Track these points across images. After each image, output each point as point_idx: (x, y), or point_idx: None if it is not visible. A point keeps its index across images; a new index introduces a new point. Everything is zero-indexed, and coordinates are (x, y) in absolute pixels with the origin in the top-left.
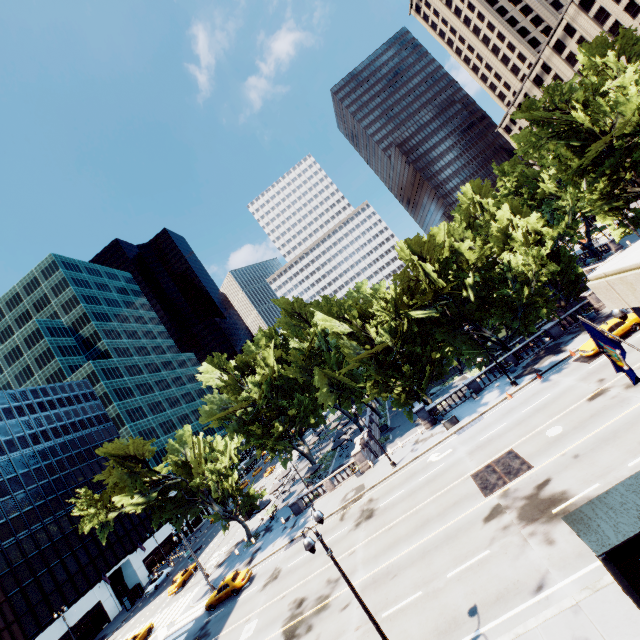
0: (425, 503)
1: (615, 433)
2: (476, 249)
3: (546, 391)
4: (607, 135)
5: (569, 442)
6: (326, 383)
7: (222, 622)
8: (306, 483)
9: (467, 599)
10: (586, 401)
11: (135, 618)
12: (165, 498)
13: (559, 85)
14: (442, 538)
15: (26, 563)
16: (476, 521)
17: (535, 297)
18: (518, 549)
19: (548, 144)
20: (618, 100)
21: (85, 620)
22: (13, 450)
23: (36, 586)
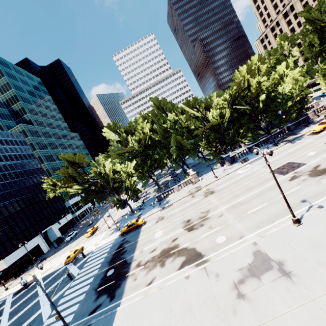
0: (247, 183)
1: None
2: (271, 80)
3: (297, 145)
4: None
5: (323, 154)
6: (174, 144)
7: (136, 236)
8: (156, 193)
9: (297, 199)
10: (324, 144)
11: (64, 249)
12: (89, 189)
13: None
14: (267, 189)
15: None
16: (284, 181)
17: (291, 108)
18: (316, 183)
19: (310, 34)
20: None
21: (31, 252)
22: None
23: (3, 233)
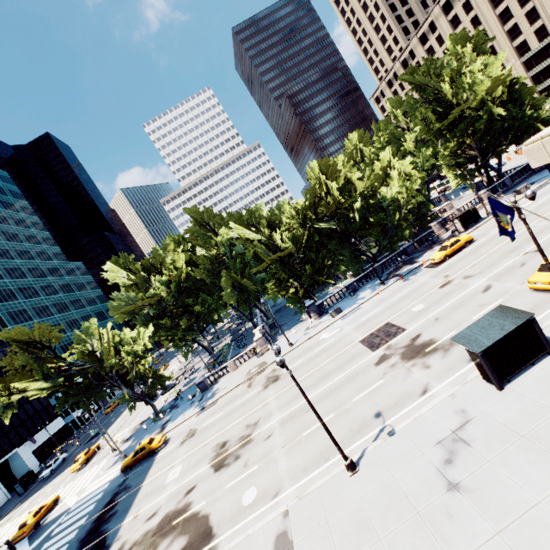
0: (324, 363)
1: (461, 303)
2: (366, 179)
3: (408, 286)
4: (464, 104)
5: (430, 312)
6: (230, 285)
7: (142, 476)
8: (206, 370)
9: (372, 409)
10: (438, 288)
11: (32, 499)
12: (71, 384)
13: (435, 60)
14: (344, 381)
15: None
16: (369, 366)
17: (402, 222)
18: (405, 375)
19: (421, 106)
20: (476, 78)
21: None
22: None
23: None
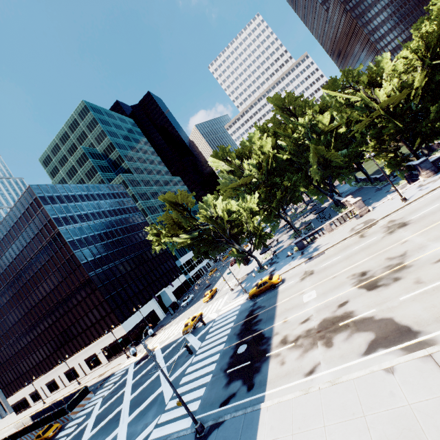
0: None
1: None
2: None
3: None
4: None
5: None
6: (315, 160)
7: (272, 300)
8: (292, 239)
9: None
10: None
11: (181, 316)
12: (200, 239)
13: None
14: None
15: (110, 283)
16: None
17: None
18: None
19: None
20: None
21: (147, 318)
22: (89, 220)
23: (118, 296)
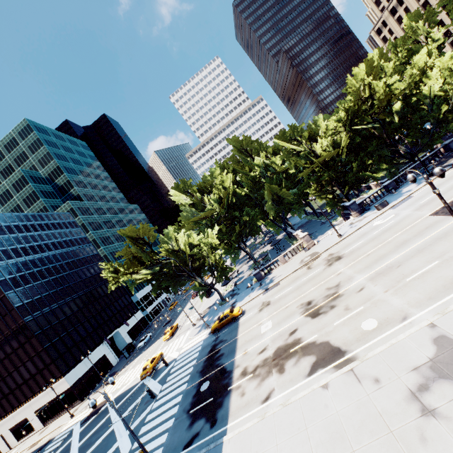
0: (393, 237)
1: None
2: (406, 78)
3: None
4: None
5: None
6: (270, 197)
7: (233, 333)
8: (252, 270)
9: None
10: None
11: (137, 359)
12: (161, 274)
13: None
14: (432, 240)
15: (52, 328)
16: None
17: (447, 115)
18: None
19: None
20: None
21: (97, 365)
22: (27, 254)
23: (61, 343)
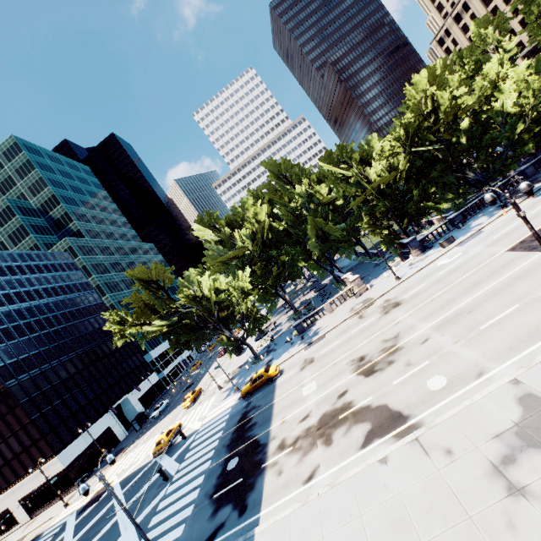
0: (463, 278)
1: None
2: (476, 91)
3: None
4: None
5: None
6: (314, 233)
7: (269, 397)
8: (291, 321)
9: None
10: None
11: (150, 431)
12: (180, 326)
13: None
14: (509, 281)
15: (42, 395)
16: None
17: (523, 135)
18: None
19: None
20: None
21: (100, 440)
22: (11, 303)
23: (54, 413)
